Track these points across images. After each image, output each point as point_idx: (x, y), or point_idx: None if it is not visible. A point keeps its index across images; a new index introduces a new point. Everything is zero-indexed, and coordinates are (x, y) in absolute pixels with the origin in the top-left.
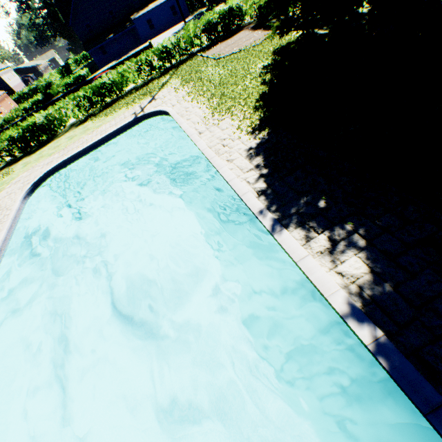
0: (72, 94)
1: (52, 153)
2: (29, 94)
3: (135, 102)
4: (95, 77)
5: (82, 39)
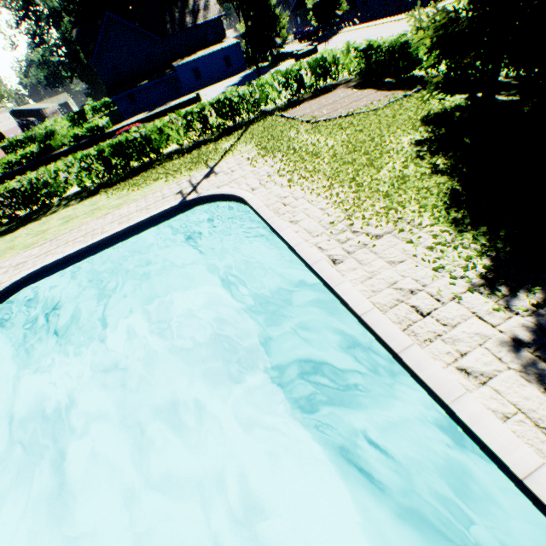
0: (81, 151)
1: (31, 244)
2: (24, 142)
3: (181, 173)
4: (118, 130)
5: (106, 82)
